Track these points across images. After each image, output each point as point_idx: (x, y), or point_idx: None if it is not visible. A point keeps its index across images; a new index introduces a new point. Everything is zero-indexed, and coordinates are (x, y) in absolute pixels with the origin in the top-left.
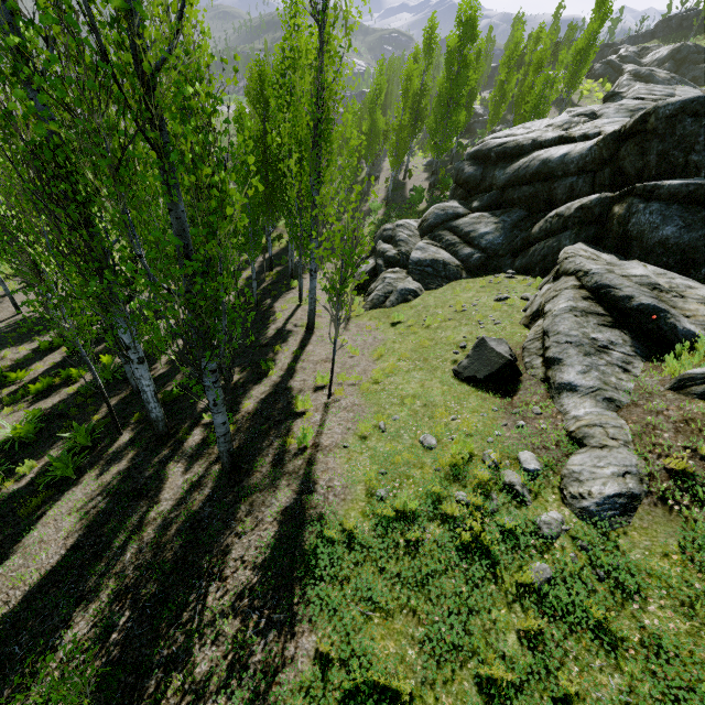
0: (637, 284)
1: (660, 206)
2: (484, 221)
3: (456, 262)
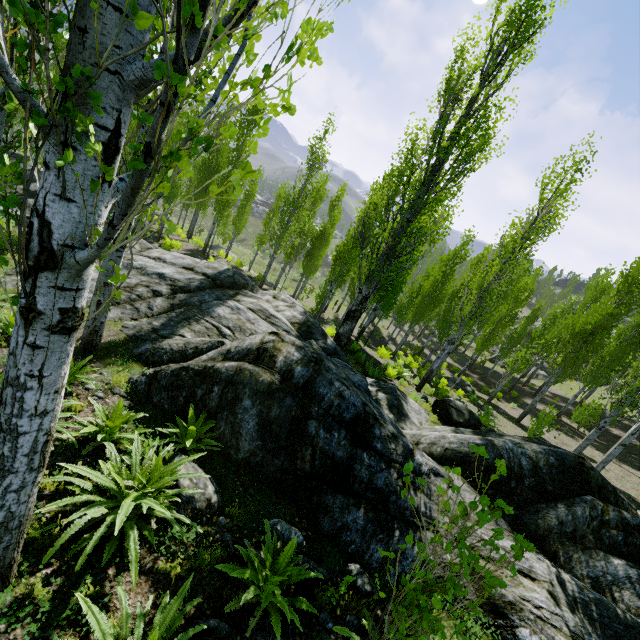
0: None
1: None
2: None
3: None
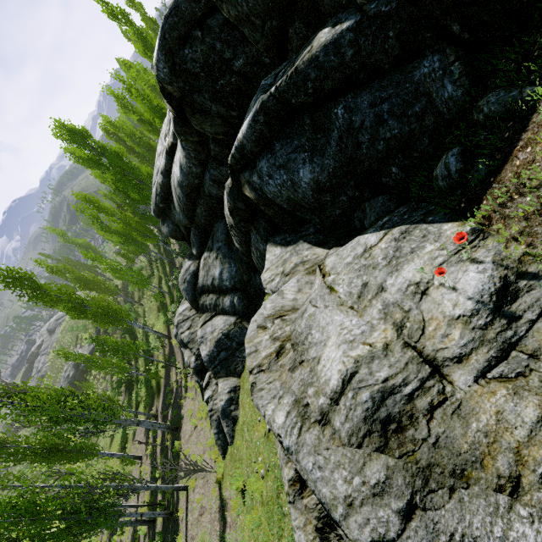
0: (353, 448)
1: (267, 161)
2: (210, 264)
3: (231, 321)
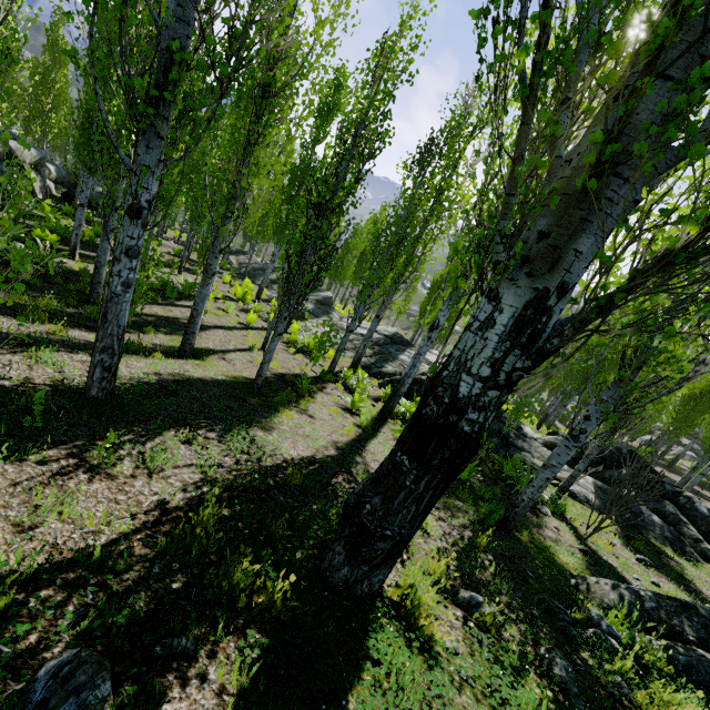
0: None
1: None
2: None
3: None
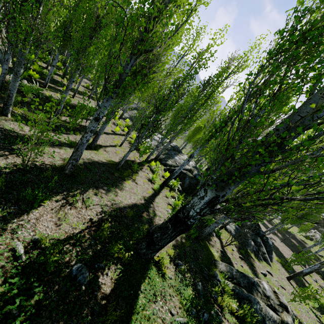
0: None
1: None
2: None
3: None
